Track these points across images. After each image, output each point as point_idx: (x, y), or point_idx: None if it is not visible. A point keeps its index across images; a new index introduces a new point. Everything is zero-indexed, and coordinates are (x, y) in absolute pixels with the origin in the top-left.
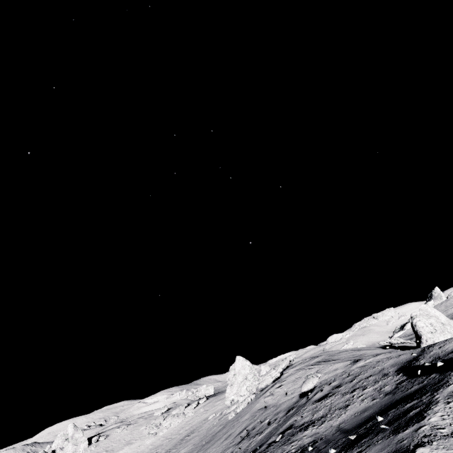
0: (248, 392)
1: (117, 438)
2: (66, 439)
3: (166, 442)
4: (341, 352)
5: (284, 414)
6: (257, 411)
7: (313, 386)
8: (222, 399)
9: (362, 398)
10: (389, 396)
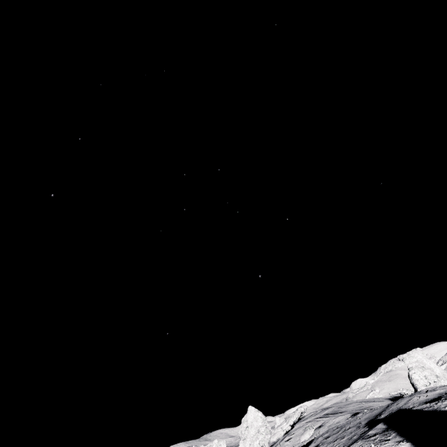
0: (260, 446)
1: None
2: None
3: None
4: (350, 404)
5: None
6: None
7: (309, 437)
8: None
9: (338, 446)
10: (351, 443)
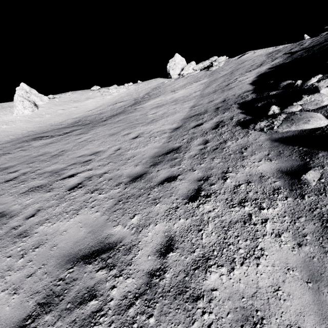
0: (193, 70)
1: (72, 97)
2: (26, 92)
3: (135, 93)
4: None
5: (310, 41)
6: (257, 56)
7: None
8: (155, 80)
9: None
10: None
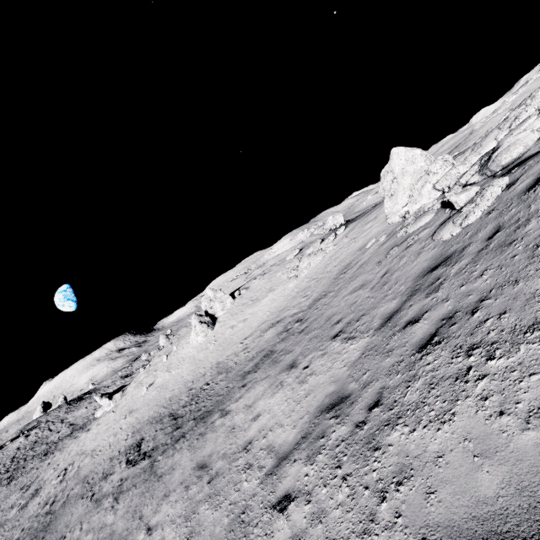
0: (437, 192)
1: (258, 288)
2: (210, 301)
3: (314, 284)
4: None
5: None
6: None
7: None
8: (373, 220)
9: None
10: None
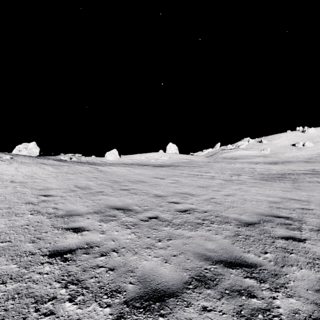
0: None
1: None
2: None
3: None
4: None
5: None
6: None
7: None
8: None
9: None
10: None
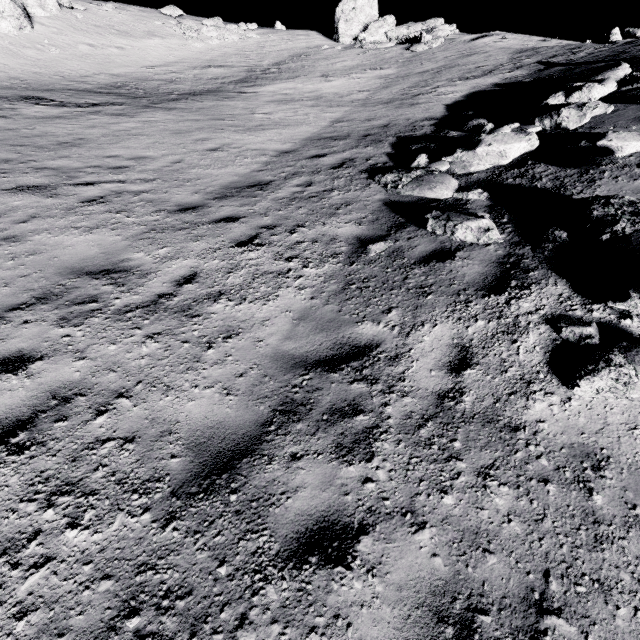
0: (385, 38)
1: (115, 20)
2: None
3: (254, 54)
4: None
5: (591, 49)
6: (502, 49)
7: None
8: (306, 36)
9: None
10: None
